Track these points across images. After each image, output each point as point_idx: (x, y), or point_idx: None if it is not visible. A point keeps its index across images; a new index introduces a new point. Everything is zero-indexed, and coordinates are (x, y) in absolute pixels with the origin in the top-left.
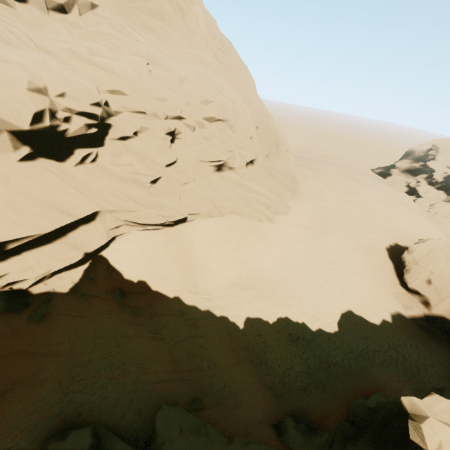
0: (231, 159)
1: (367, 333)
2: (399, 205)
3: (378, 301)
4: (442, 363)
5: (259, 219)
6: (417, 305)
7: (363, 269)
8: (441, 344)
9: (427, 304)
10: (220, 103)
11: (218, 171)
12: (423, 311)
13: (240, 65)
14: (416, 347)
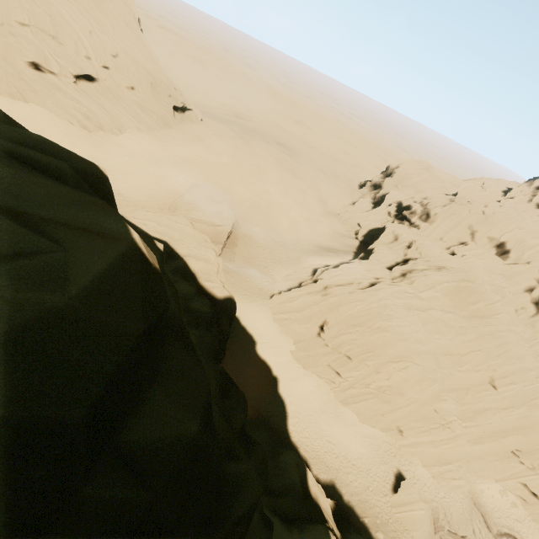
0: (44, 62)
1: None
2: (283, 188)
3: None
4: None
5: (69, 121)
6: None
7: (146, 187)
8: None
9: None
10: (31, 11)
11: (38, 70)
12: None
13: None
14: None
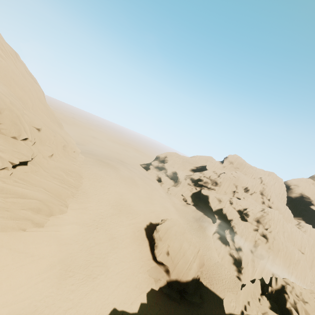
0: None
1: None
2: (153, 191)
3: (138, 284)
4: None
5: (21, 228)
6: (162, 275)
7: (128, 254)
8: (177, 305)
9: (168, 272)
10: None
11: None
12: (166, 279)
13: (26, 74)
14: None
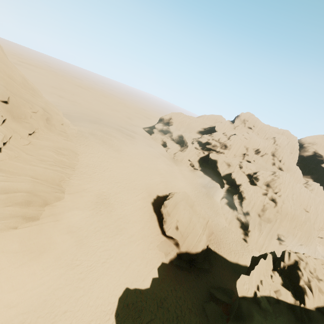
0: None
1: (141, 305)
2: (158, 160)
3: (148, 261)
4: (189, 293)
5: (11, 227)
6: (172, 248)
7: (136, 233)
8: (188, 273)
9: (178, 245)
10: None
11: None
12: (176, 251)
13: None
14: (175, 290)
